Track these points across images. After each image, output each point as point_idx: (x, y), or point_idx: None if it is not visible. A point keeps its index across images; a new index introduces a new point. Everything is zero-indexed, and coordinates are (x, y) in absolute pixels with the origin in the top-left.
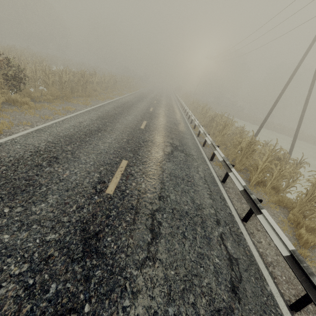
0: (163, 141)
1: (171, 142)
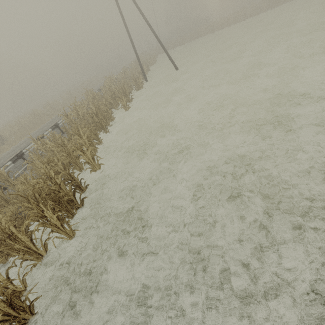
0: None
1: None
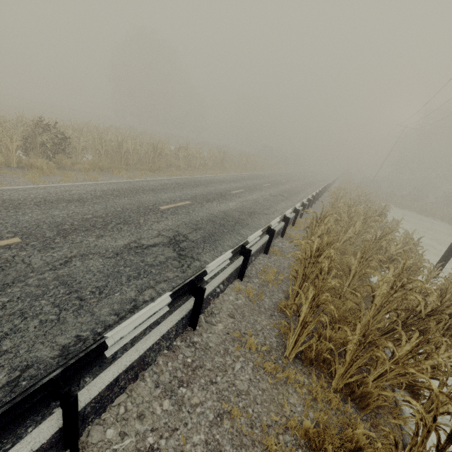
0: (166, 229)
1: (180, 233)
